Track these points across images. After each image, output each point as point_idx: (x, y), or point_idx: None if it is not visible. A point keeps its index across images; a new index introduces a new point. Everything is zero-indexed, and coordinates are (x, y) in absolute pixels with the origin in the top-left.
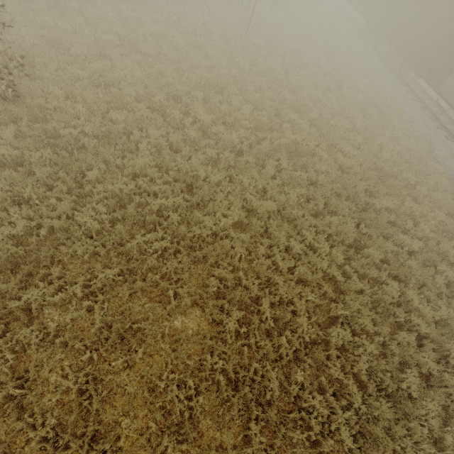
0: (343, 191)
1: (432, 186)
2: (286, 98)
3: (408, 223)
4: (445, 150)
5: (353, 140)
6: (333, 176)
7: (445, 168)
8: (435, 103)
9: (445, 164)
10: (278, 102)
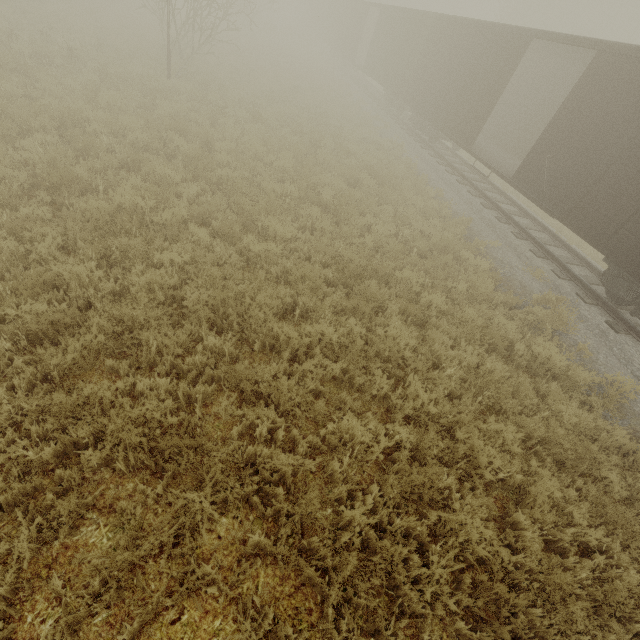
0: (203, 308)
1: (465, 294)
2: (182, 150)
3: (378, 378)
4: (496, 236)
5: (307, 216)
6: (207, 277)
7: (496, 264)
8: (483, 177)
9: (495, 258)
10: (163, 156)
